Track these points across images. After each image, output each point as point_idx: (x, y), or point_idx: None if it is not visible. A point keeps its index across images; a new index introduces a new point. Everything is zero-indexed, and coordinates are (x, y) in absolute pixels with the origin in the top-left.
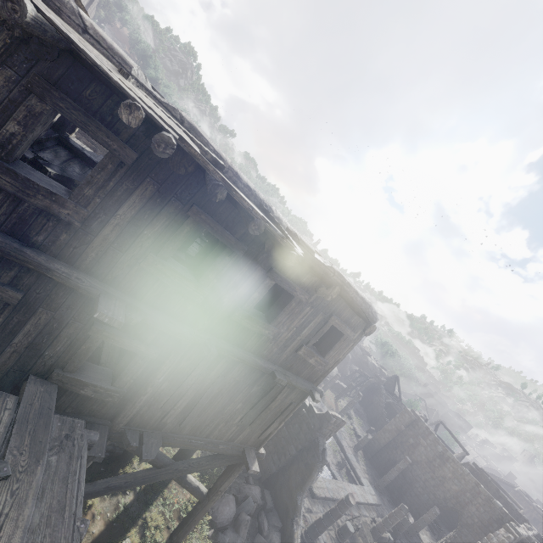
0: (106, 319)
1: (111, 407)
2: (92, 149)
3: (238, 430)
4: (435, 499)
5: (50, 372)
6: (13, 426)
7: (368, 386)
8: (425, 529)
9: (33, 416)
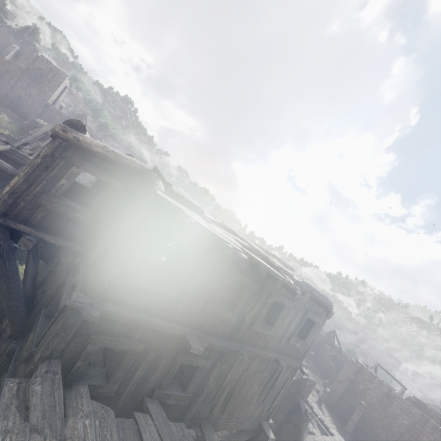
0: (196, 351)
1: (182, 409)
2: None
3: (255, 408)
4: (393, 436)
5: (151, 392)
6: (160, 435)
7: (314, 344)
8: None
9: (163, 426)
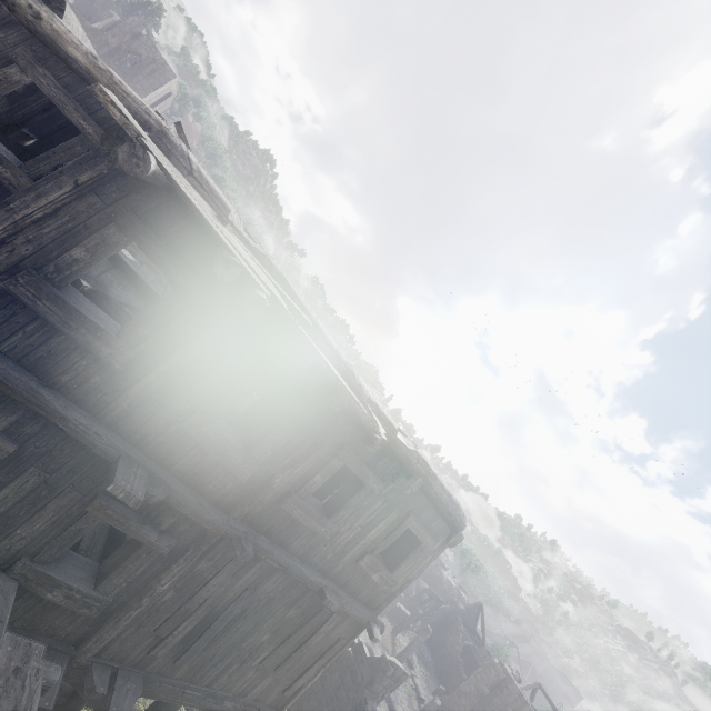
0: (121, 494)
1: (82, 624)
2: (130, 253)
3: (257, 677)
4: None
5: (13, 561)
6: None
7: (441, 616)
8: None
9: None
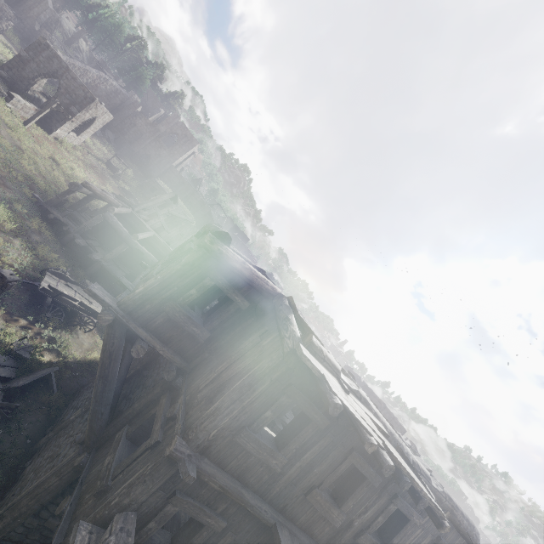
0: None
1: None
2: None
3: None
4: None
5: None
6: None
7: None
8: None
9: None
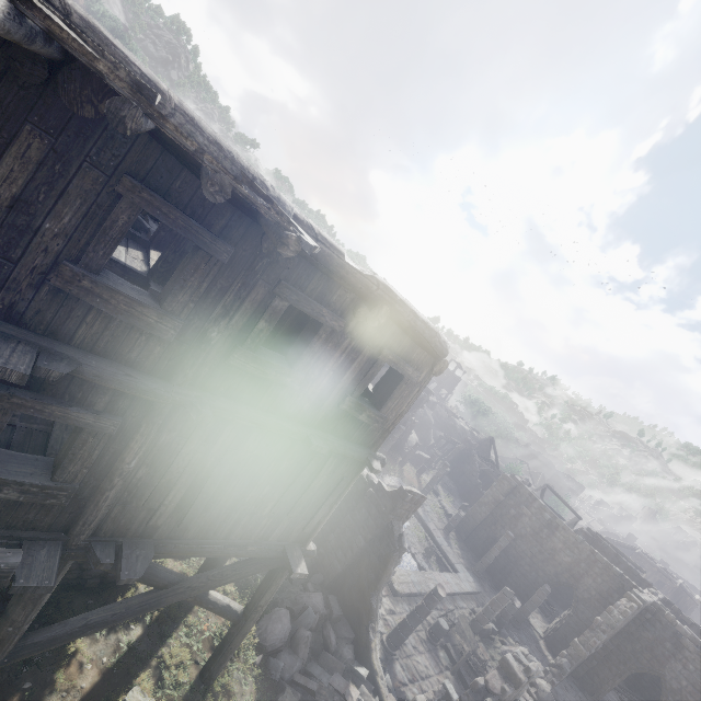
0: None
1: (60, 513)
2: None
3: (272, 523)
4: (545, 576)
5: None
6: None
7: (457, 454)
8: (535, 611)
9: None
